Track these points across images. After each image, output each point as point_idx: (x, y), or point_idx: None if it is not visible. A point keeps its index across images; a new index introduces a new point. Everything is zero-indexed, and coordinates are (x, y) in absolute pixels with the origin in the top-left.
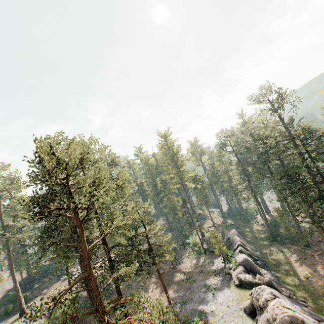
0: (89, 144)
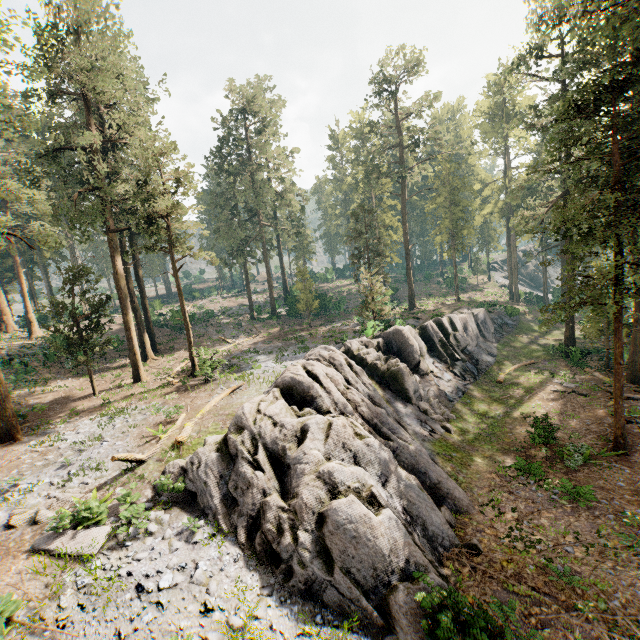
0: None
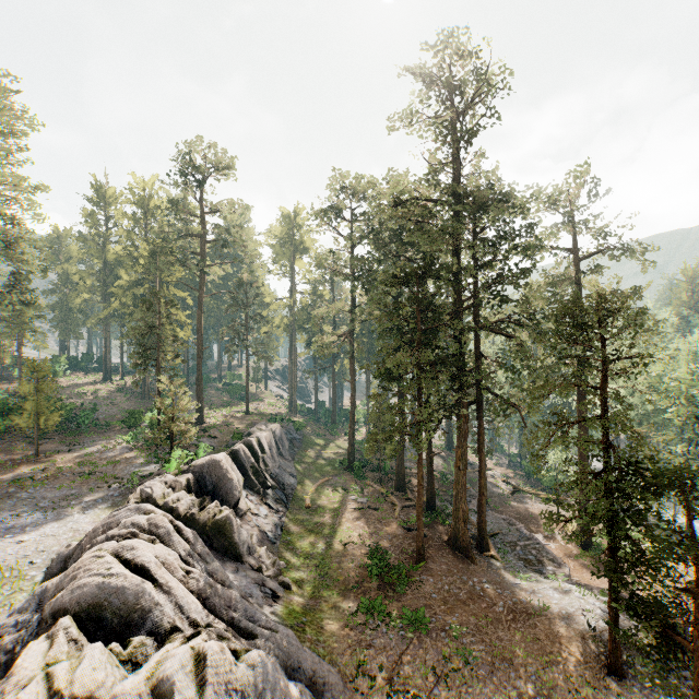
0: None
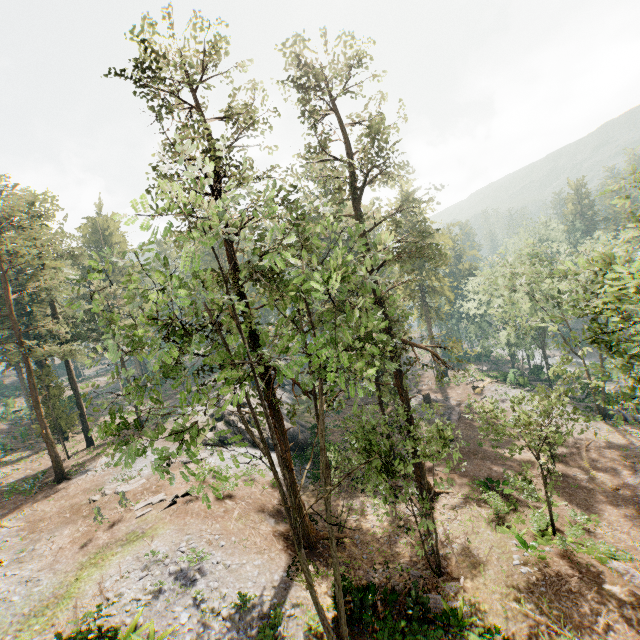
0: (43, 201)
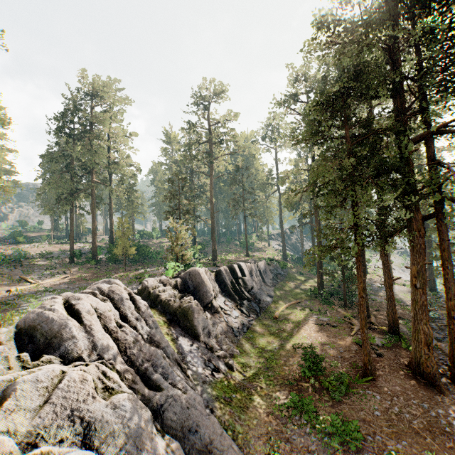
0: None
